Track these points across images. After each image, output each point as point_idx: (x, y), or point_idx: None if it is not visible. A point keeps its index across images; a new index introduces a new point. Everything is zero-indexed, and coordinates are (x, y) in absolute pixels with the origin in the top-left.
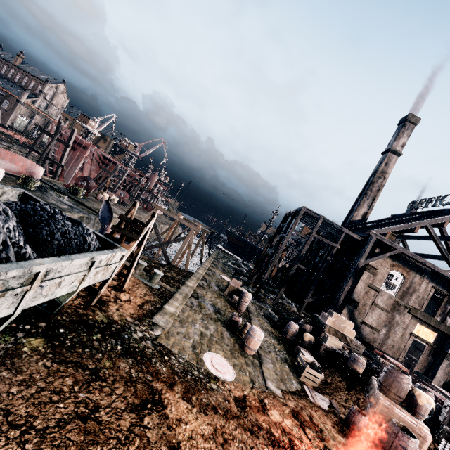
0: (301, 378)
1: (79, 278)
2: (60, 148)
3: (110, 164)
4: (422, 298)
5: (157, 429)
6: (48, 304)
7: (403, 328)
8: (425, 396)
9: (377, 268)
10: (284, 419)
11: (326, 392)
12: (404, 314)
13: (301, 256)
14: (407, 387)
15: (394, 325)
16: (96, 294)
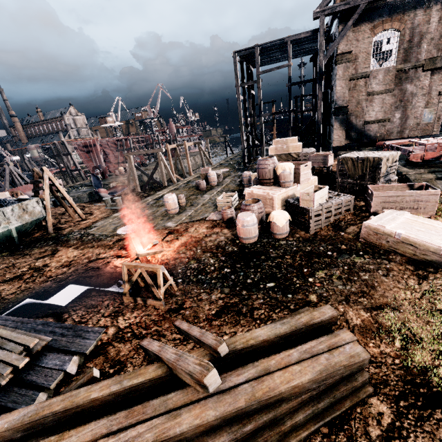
0: (219, 209)
1: (5, 223)
2: (83, 158)
3: (118, 144)
4: (441, 36)
5: (43, 261)
6: (13, 240)
7: (424, 95)
8: (280, 166)
9: (351, 50)
10: (153, 236)
11: (239, 209)
12: (419, 77)
13: (260, 106)
14: (267, 168)
15: (409, 99)
16: (46, 227)
